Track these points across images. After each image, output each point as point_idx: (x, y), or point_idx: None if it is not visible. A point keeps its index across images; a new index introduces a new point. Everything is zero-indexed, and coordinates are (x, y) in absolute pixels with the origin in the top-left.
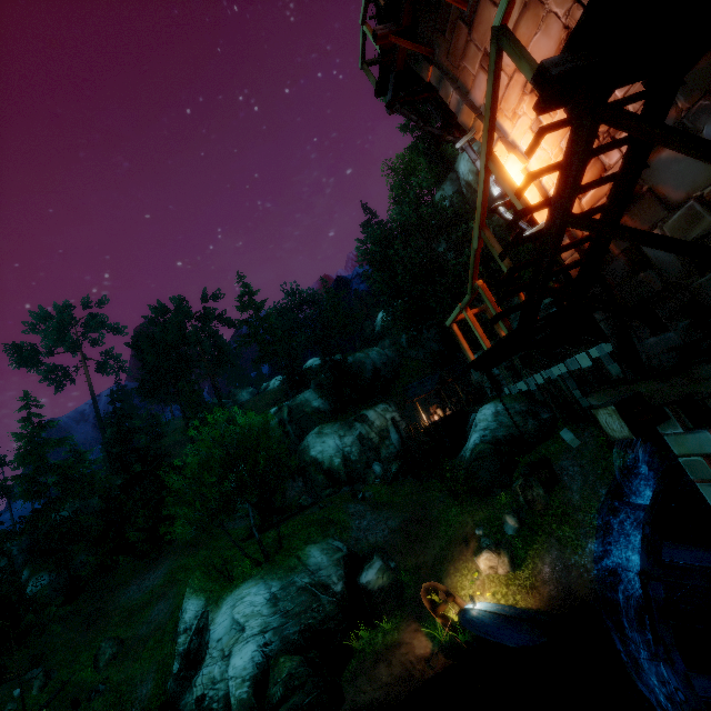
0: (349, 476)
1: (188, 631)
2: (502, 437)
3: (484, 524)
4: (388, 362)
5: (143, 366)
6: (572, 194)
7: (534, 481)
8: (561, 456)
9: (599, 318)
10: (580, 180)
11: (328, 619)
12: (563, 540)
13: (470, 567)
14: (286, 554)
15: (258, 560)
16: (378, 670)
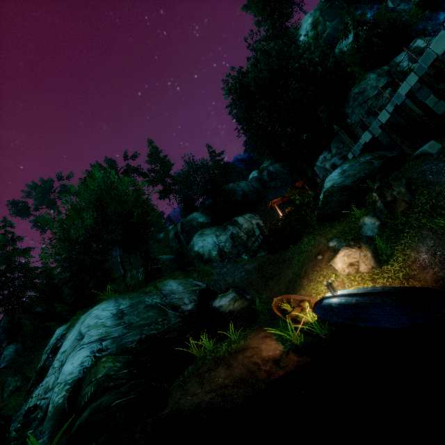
0: None
1: (47, 350)
2: (350, 183)
3: (339, 237)
4: (254, 190)
5: None
6: None
7: (393, 180)
8: (419, 165)
9: None
10: None
11: (170, 330)
12: (439, 230)
13: (325, 273)
14: (146, 286)
15: (122, 293)
16: (214, 373)
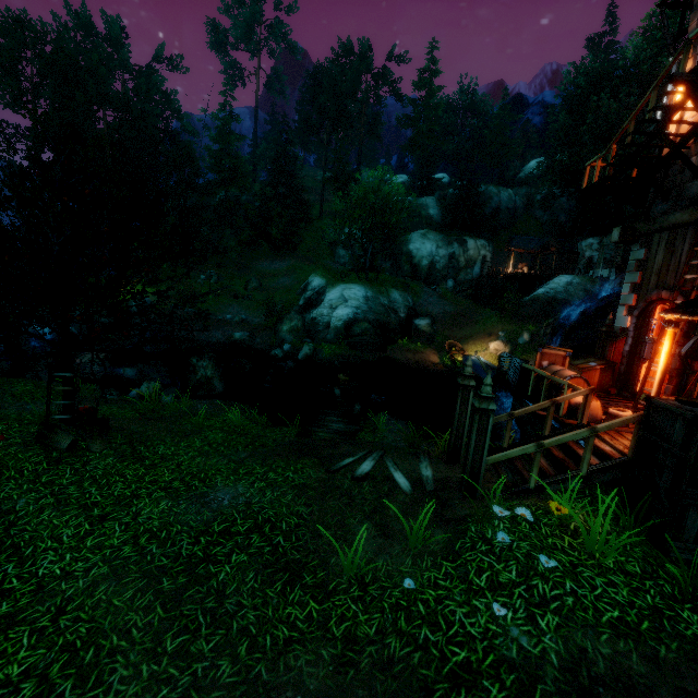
0: (427, 277)
1: (313, 290)
2: (560, 298)
3: (508, 332)
4: (511, 209)
5: (311, 101)
6: (666, 123)
7: None
8: None
9: (651, 191)
10: (672, 118)
11: (391, 323)
12: None
13: (483, 345)
14: (379, 285)
15: (361, 279)
16: (407, 353)
